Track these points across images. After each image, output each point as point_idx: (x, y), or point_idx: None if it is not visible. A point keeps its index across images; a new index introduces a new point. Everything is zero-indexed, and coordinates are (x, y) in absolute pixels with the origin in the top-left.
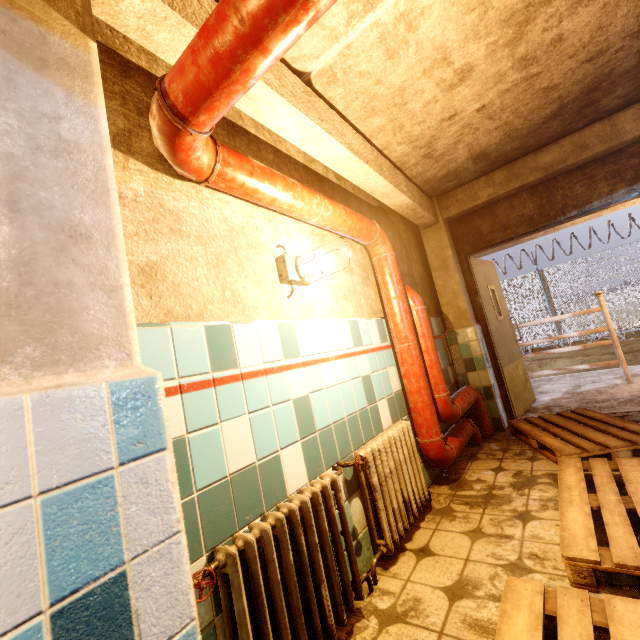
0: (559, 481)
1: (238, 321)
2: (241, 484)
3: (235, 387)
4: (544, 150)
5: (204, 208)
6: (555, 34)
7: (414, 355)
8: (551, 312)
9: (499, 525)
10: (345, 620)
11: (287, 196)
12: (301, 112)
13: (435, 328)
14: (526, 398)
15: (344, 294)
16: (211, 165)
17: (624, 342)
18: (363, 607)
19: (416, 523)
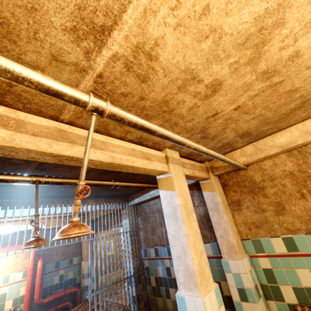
0: None
1: None
2: None
3: None
4: None
5: None
6: None
7: (28, 284)
8: None
9: None
10: None
11: None
12: None
13: (76, 261)
14: (114, 288)
15: (8, 267)
16: None
17: None
18: None
19: None
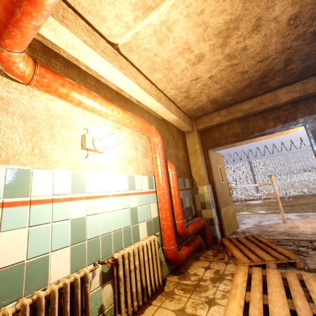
0: (233, 280)
1: (39, 168)
2: (5, 276)
3: (22, 209)
4: (244, 102)
5: (32, 100)
6: (243, 45)
7: (166, 198)
8: (254, 182)
9: (195, 307)
10: None
11: (90, 102)
12: (107, 61)
13: (187, 184)
14: (233, 226)
15: (128, 160)
16: (31, 75)
17: (287, 200)
18: None
19: (150, 301)
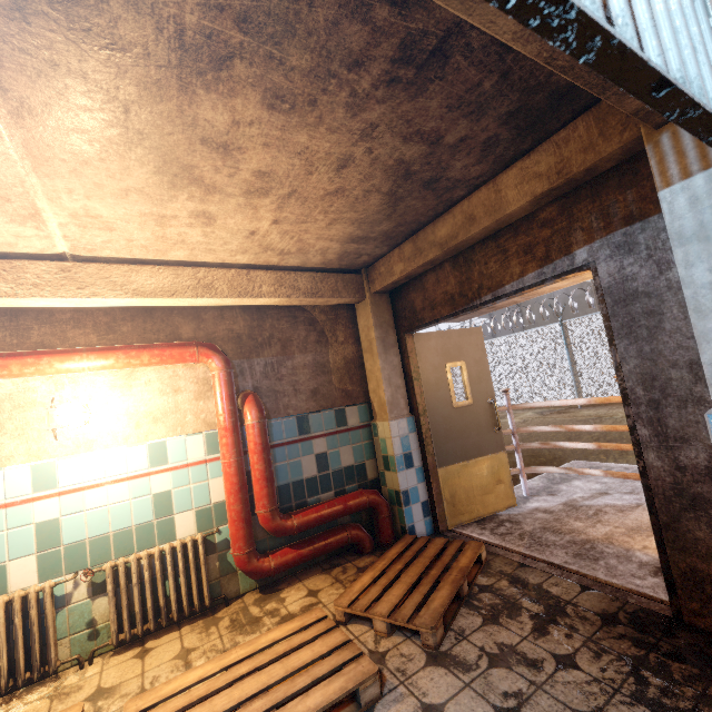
0: (264, 633)
1: None
2: None
3: None
4: (440, 220)
5: None
6: (250, 173)
7: (228, 472)
8: None
9: (205, 653)
10: (20, 684)
11: (30, 371)
12: (45, 297)
13: (354, 418)
14: (487, 503)
15: (155, 417)
16: None
17: None
18: (62, 678)
19: (185, 624)
